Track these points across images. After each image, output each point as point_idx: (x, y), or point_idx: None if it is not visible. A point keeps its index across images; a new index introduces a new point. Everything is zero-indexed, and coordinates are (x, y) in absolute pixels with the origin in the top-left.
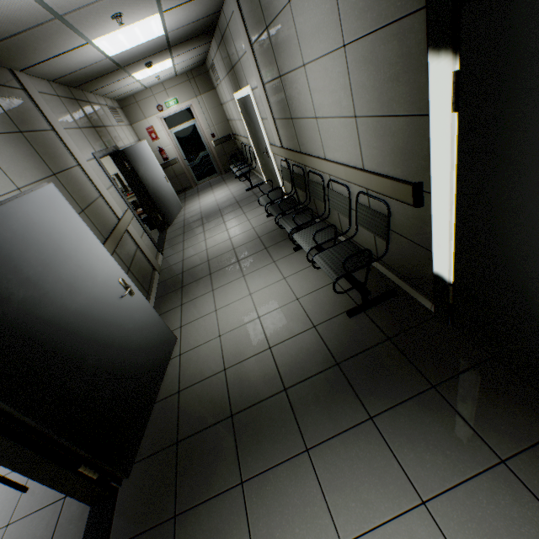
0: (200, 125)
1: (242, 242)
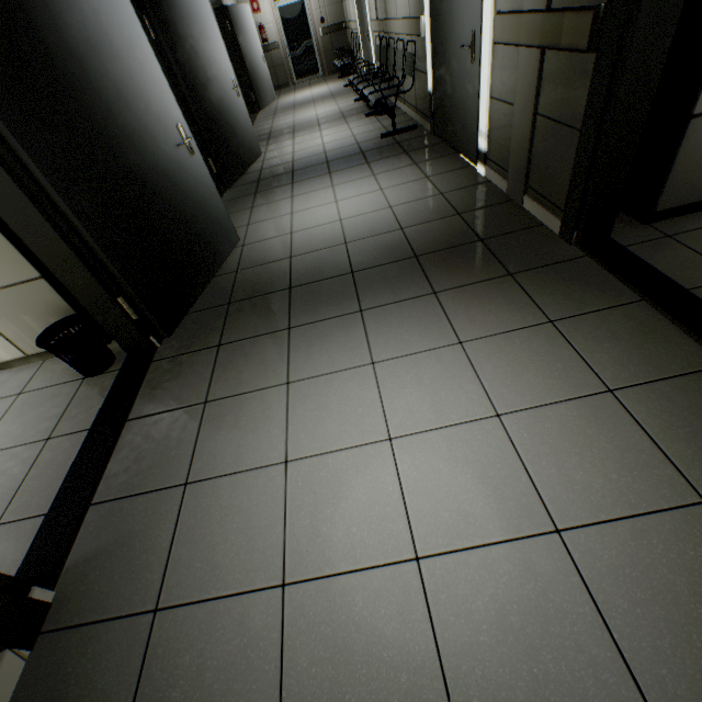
0: (309, 4)
1: (326, 116)
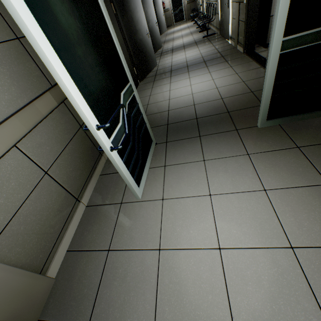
0: None
1: (185, 34)
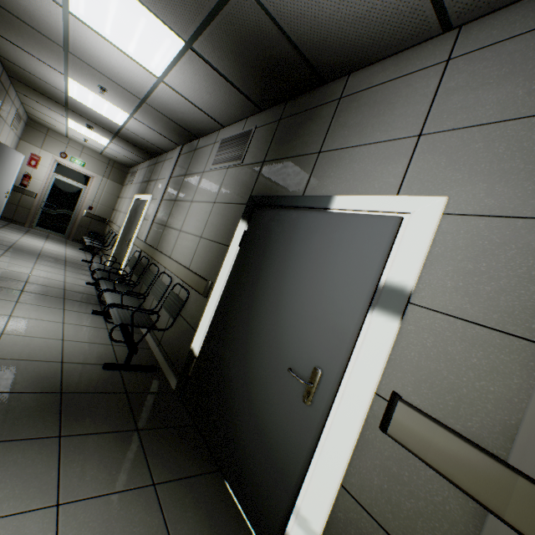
0: (86, 193)
1: (42, 282)
